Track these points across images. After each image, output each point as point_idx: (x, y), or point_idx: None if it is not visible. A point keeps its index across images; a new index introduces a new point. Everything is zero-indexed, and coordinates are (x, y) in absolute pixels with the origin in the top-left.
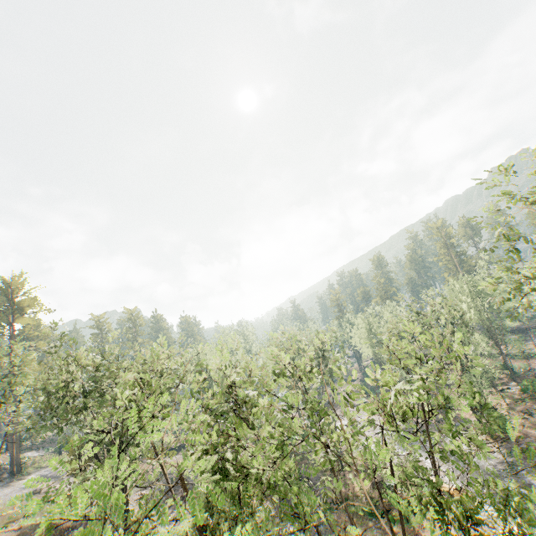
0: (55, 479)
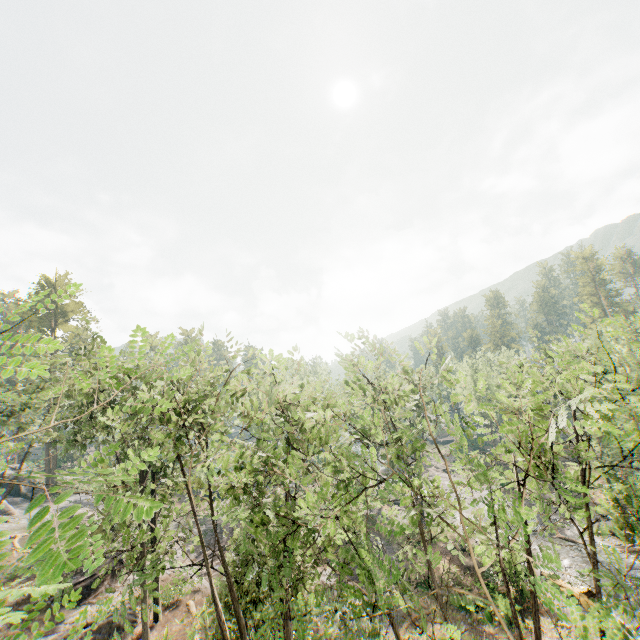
0: (90, 506)
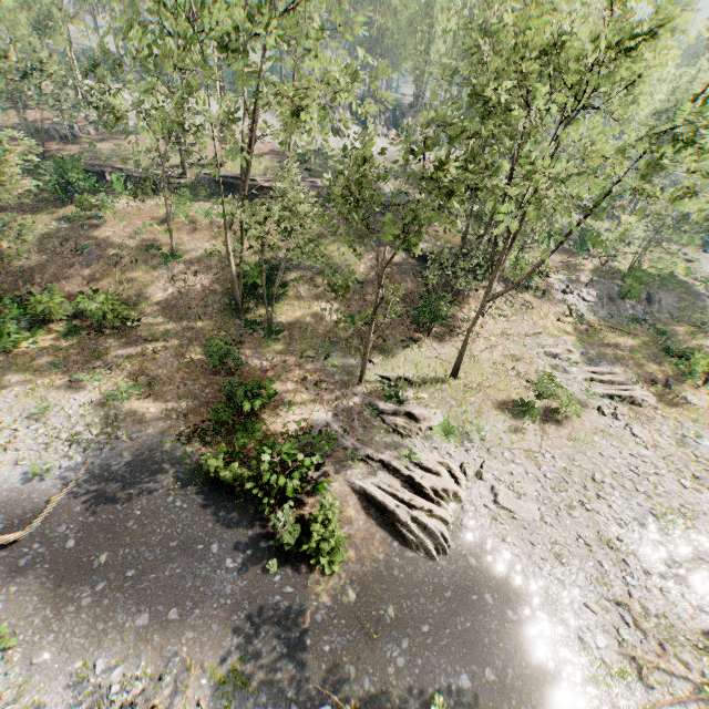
0: None
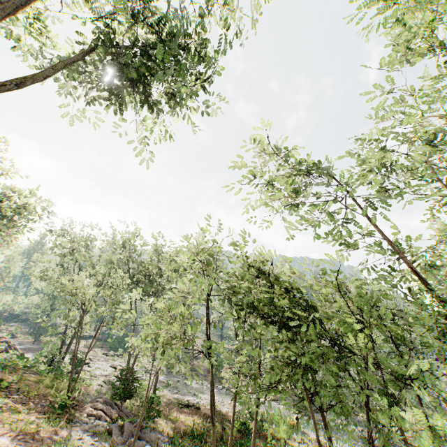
0: None
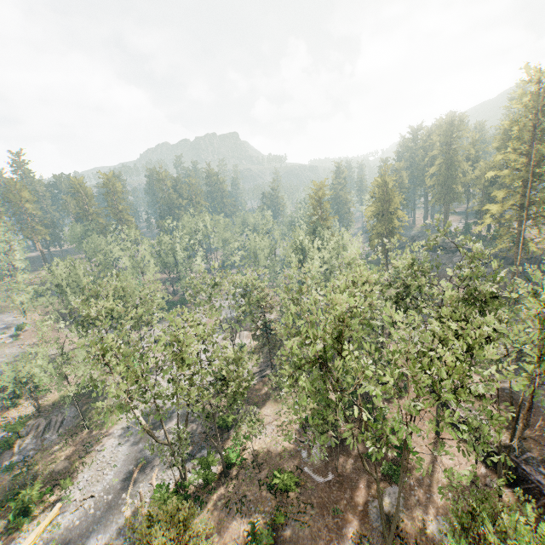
0: None
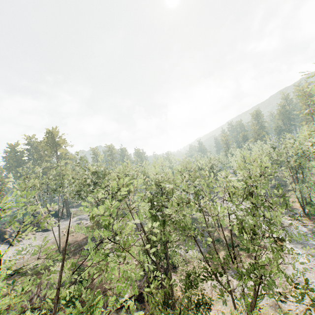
0: (85, 220)
